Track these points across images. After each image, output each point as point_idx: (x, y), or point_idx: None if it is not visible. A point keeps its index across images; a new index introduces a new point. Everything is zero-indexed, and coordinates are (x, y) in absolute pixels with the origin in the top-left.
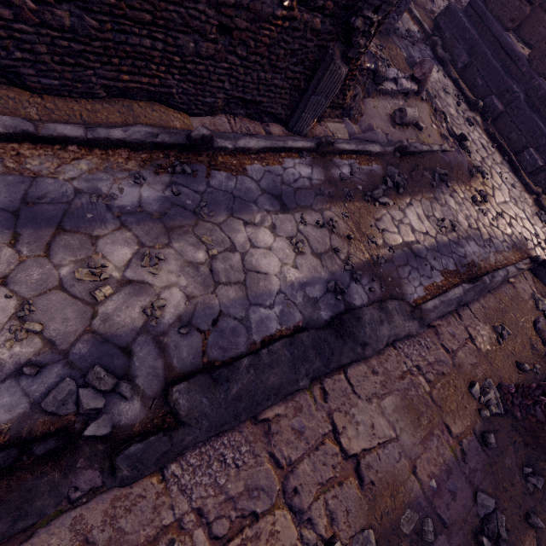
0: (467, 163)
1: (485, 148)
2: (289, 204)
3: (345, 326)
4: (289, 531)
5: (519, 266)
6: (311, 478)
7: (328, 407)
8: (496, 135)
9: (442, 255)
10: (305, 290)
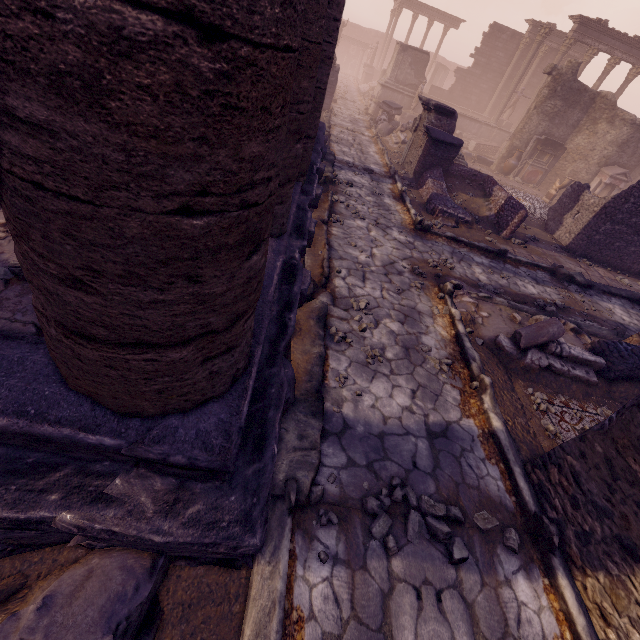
0: (453, 279)
1: (362, 277)
2: (619, 324)
3: (590, 282)
4: (600, 272)
5: (454, 235)
6: (595, 273)
7: (590, 277)
8: (329, 271)
9: (513, 271)
10: (601, 299)
